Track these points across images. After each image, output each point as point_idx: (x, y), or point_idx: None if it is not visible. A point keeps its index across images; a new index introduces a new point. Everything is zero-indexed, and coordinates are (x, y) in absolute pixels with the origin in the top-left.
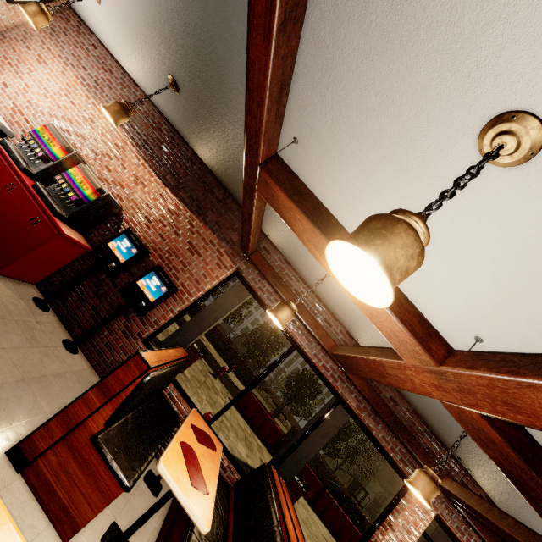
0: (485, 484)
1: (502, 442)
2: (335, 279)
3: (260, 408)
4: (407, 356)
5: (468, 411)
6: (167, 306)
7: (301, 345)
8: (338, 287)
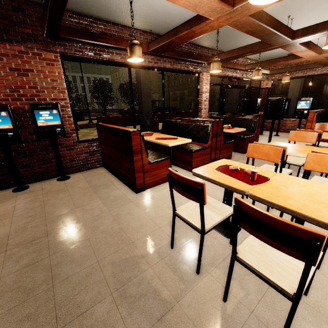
0: (219, 47)
1: (253, 21)
2: (171, 0)
3: (109, 118)
4: (215, 16)
5: (242, 19)
6: (64, 118)
7: (134, 63)
8: (133, 4)
